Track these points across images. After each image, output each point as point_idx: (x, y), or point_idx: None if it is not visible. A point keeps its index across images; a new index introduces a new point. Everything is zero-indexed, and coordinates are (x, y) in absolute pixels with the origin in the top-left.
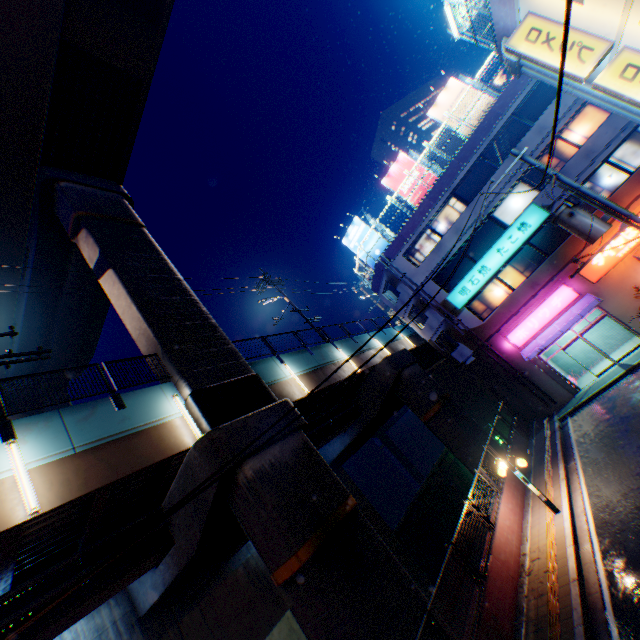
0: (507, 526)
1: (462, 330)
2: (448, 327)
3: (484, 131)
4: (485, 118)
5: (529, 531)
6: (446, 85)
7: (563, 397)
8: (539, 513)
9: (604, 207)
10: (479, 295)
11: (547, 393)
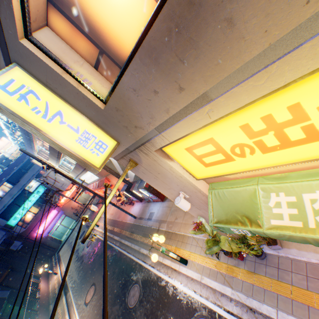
0: (45, 287)
1: (17, 234)
2: (9, 235)
3: (21, 160)
4: (21, 156)
5: (51, 284)
6: (2, 138)
7: (58, 245)
8: (54, 278)
9: (59, 193)
10: (23, 218)
11: (53, 246)
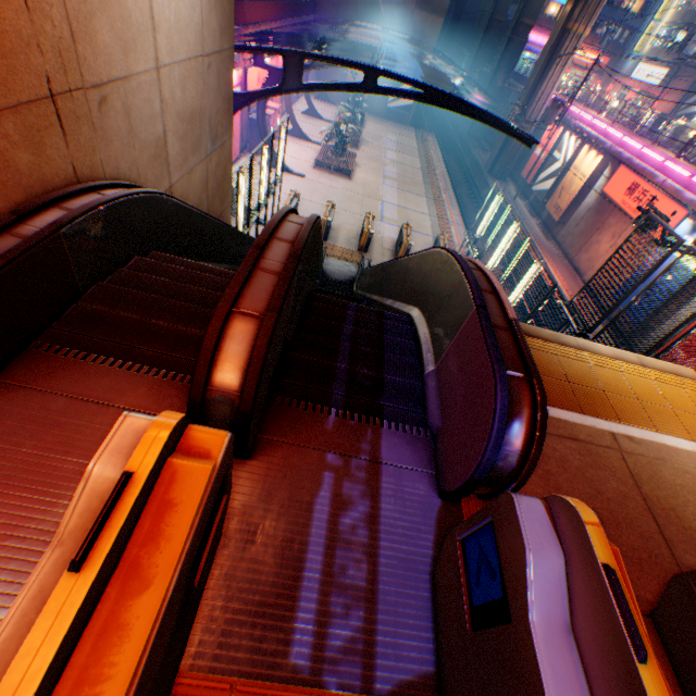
0: None
1: None
2: None
3: None
4: None
5: None
6: None
7: None
8: None
9: (608, 43)
10: (550, 5)
11: None
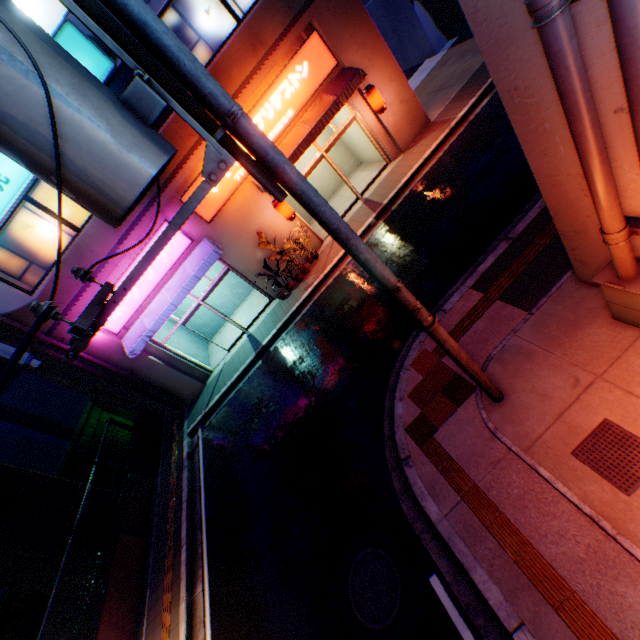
0: None
1: None
2: None
3: None
4: None
5: None
6: None
7: (195, 389)
8: None
9: (136, 36)
10: (10, 237)
11: (174, 389)
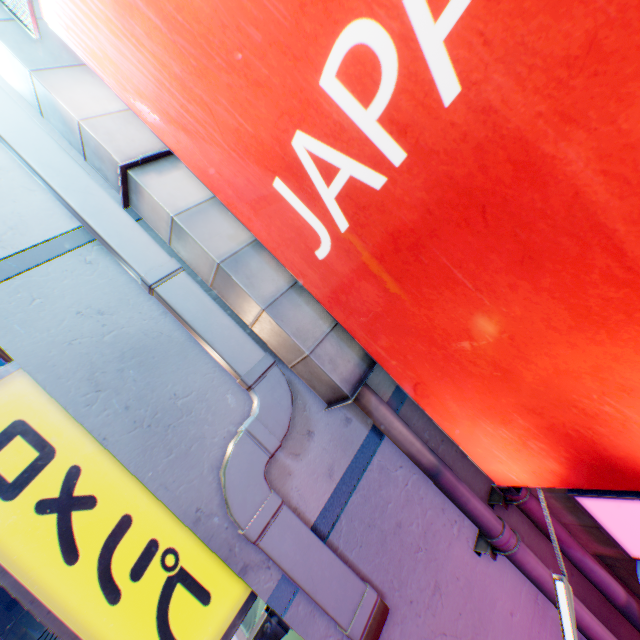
0: None
1: None
2: None
3: None
4: None
5: None
6: None
7: None
8: None
9: None
10: None
11: None
